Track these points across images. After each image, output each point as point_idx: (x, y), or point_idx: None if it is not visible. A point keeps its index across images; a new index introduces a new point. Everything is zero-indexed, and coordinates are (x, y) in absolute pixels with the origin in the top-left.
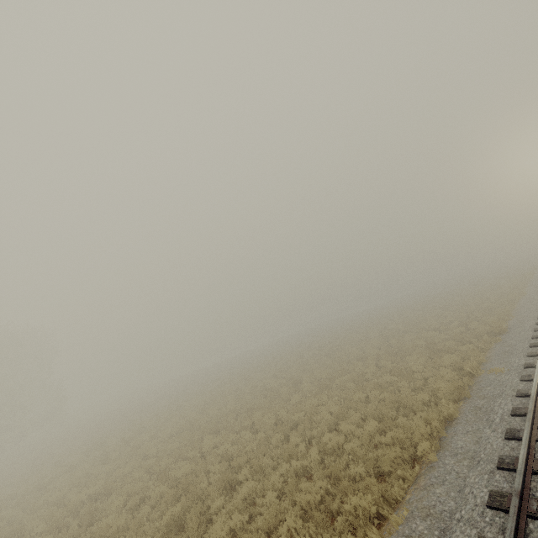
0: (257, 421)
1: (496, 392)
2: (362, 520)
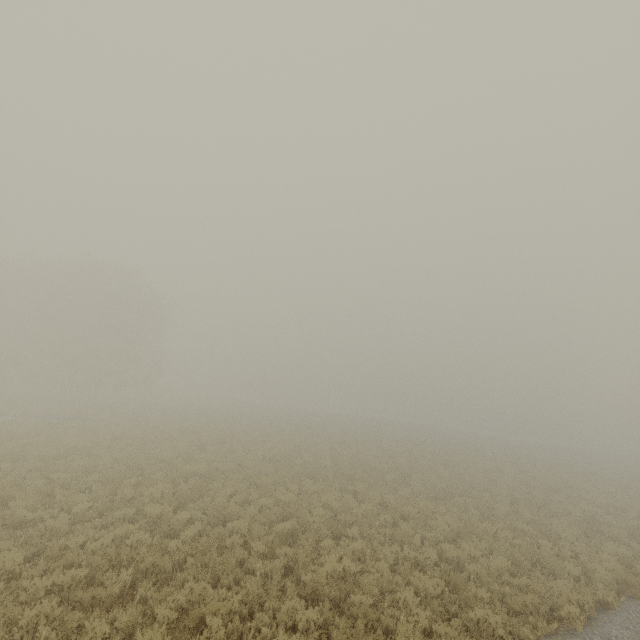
0: (362, 491)
1: None
2: (483, 634)
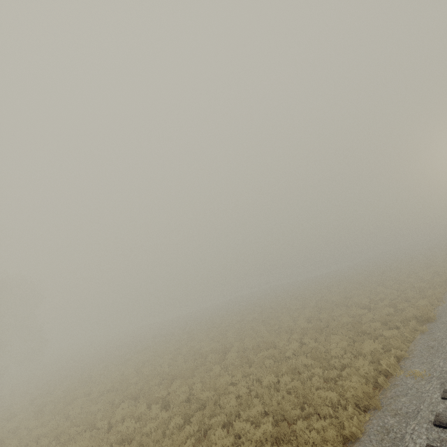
0: (170, 394)
1: (411, 409)
2: None
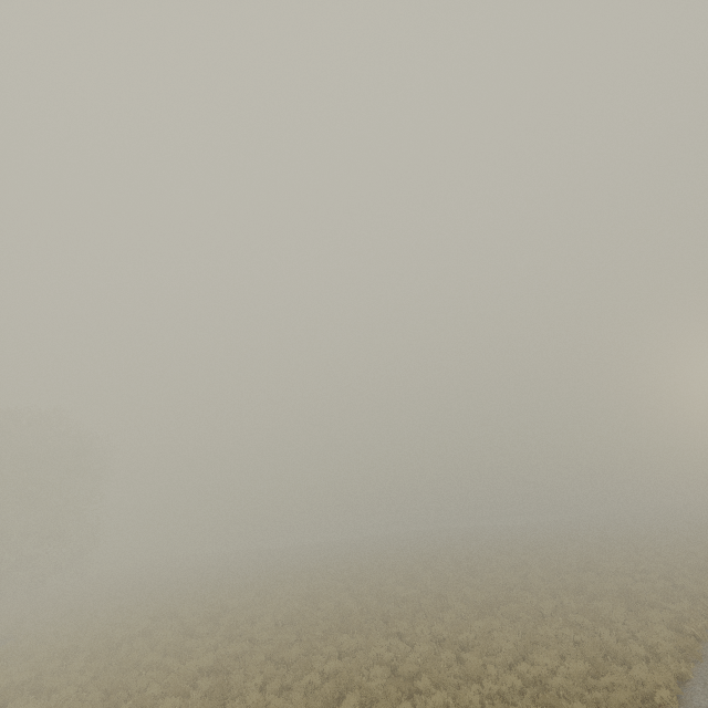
0: (409, 631)
1: None
2: None
